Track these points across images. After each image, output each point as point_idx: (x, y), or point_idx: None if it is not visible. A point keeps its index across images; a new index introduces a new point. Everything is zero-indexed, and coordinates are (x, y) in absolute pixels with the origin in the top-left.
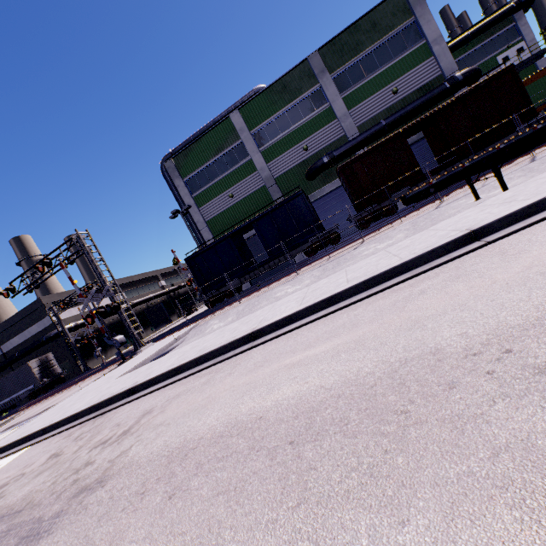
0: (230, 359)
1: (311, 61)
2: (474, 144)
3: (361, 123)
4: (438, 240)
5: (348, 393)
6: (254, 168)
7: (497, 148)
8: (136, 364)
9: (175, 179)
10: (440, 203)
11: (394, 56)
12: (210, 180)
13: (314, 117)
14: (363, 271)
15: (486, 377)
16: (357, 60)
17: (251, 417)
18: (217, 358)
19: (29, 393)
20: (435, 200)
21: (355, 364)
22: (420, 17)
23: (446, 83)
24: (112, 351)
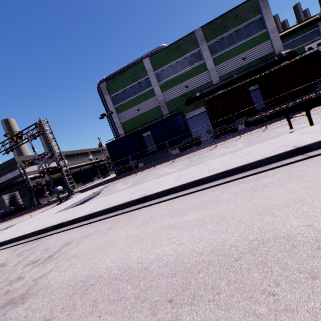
0: (127, 213)
1: (196, 33)
2: (289, 95)
3: (221, 75)
4: (273, 151)
5: (217, 261)
6: (154, 94)
7: (310, 97)
8: (67, 206)
9: (105, 95)
10: (265, 128)
11: (246, 37)
12: (126, 98)
13: (194, 67)
14: (220, 165)
15: None
16: (223, 36)
17: (138, 266)
18: (119, 211)
19: (1, 214)
20: (262, 126)
21: (220, 235)
22: (264, 15)
23: (276, 57)
24: (55, 194)
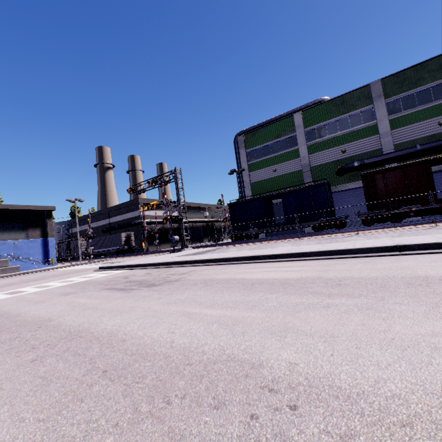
0: (238, 264)
1: (372, 87)
2: None
3: (399, 142)
4: (381, 244)
5: (280, 279)
6: (298, 155)
7: None
8: (183, 254)
9: (241, 149)
10: (434, 226)
11: None
12: (263, 155)
13: (359, 129)
14: (330, 247)
15: (324, 283)
16: (413, 92)
17: (240, 278)
18: (231, 262)
19: (115, 250)
20: (433, 222)
21: (290, 275)
22: None
23: None
24: (163, 245)
